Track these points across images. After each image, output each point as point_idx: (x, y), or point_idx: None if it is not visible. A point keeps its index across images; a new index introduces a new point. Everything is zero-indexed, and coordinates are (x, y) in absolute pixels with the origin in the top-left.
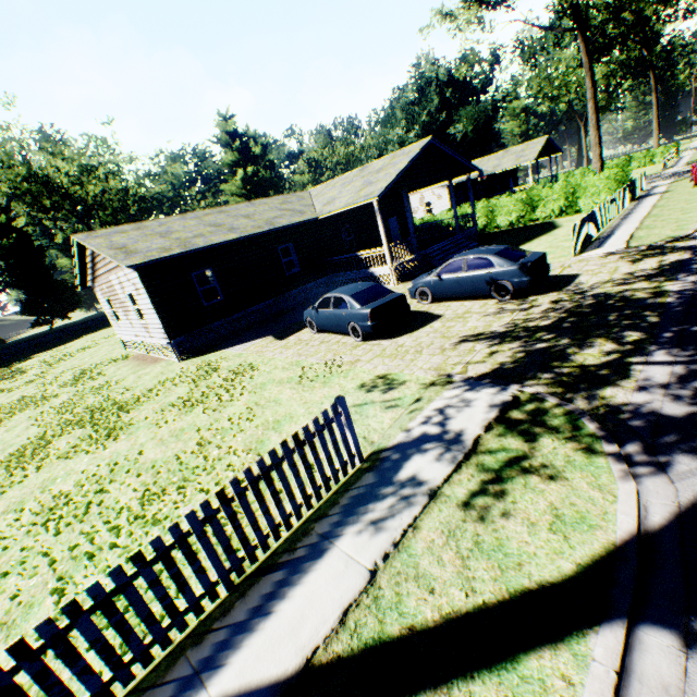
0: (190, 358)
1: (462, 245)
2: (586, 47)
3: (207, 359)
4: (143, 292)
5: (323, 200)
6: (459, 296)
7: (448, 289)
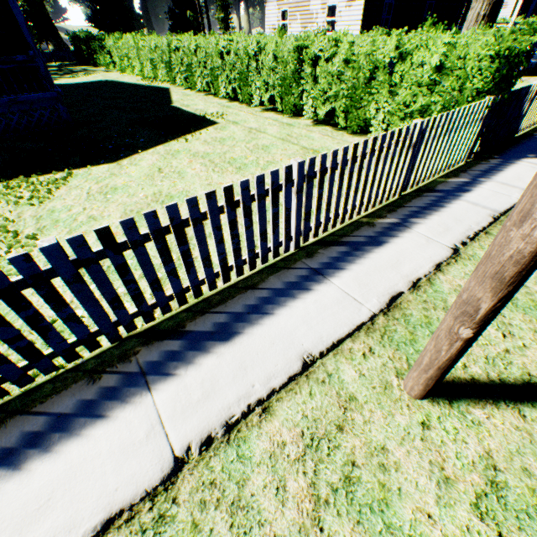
0: None
1: None
2: None
3: None
4: (358, 4)
5: None
6: None
7: None
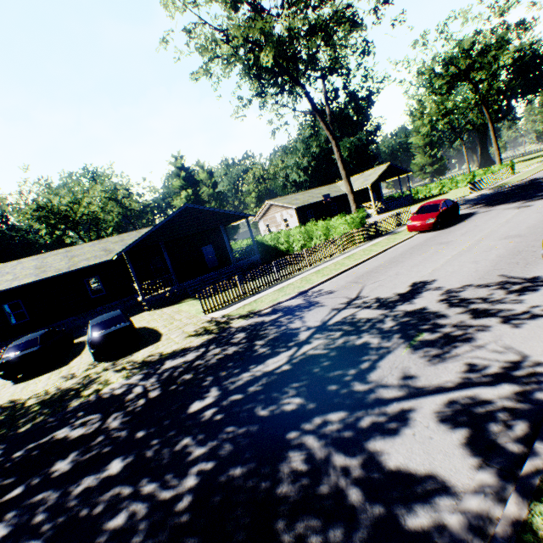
0: None
1: (224, 275)
2: (326, 124)
3: None
4: None
5: None
6: None
7: None
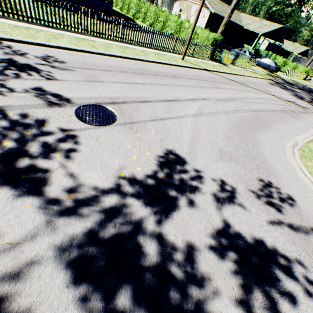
0: None
1: None
2: None
3: None
4: (205, 19)
5: (246, 22)
6: (261, 67)
7: (260, 64)
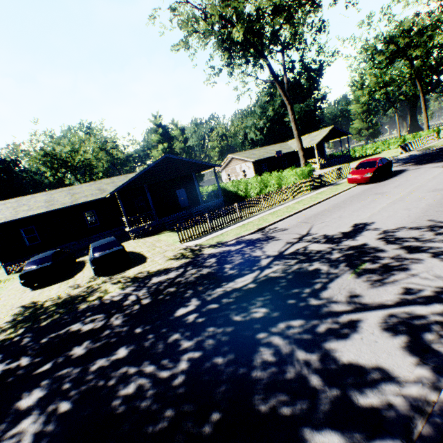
0: (13, 273)
1: (195, 214)
2: (283, 91)
3: (10, 277)
4: None
5: None
6: None
7: None
